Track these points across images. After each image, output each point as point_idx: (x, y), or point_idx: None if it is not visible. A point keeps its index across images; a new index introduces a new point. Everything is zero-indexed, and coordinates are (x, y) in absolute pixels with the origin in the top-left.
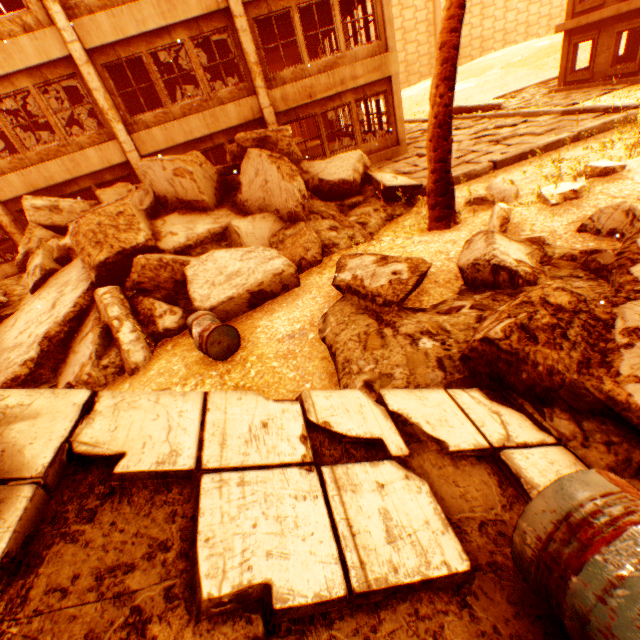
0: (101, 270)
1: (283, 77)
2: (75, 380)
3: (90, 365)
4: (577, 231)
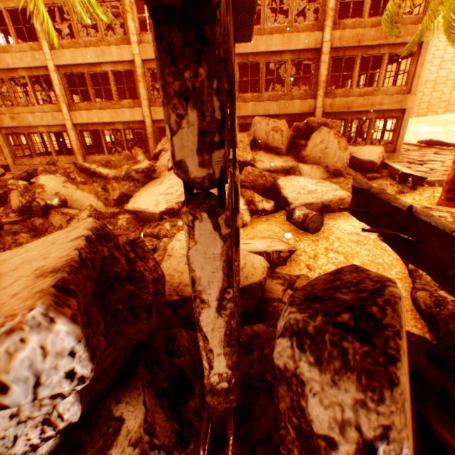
0: None
1: (335, 93)
2: None
3: None
4: None
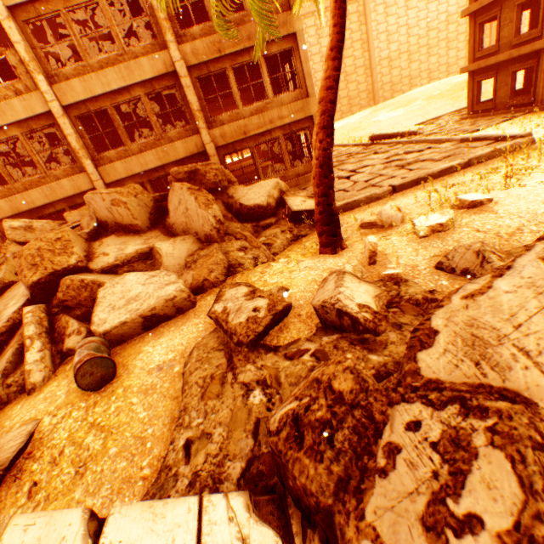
0: (35, 288)
1: (222, 119)
2: None
3: None
4: (435, 267)
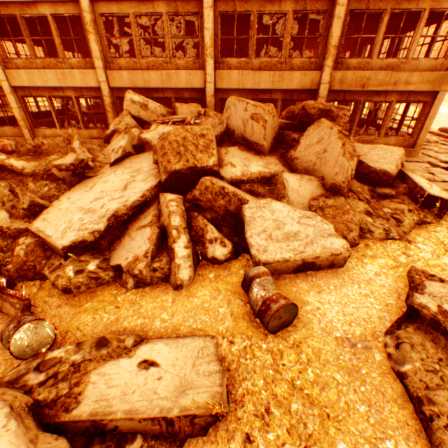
0: (171, 175)
1: (349, 64)
2: (126, 268)
3: (144, 263)
4: None
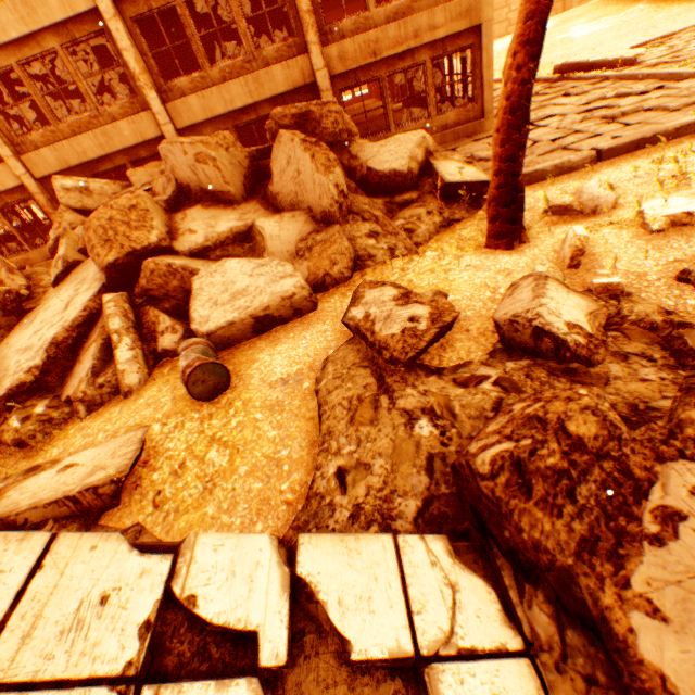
0: (111, 272)
1: (342, 29)
2: (73, 395)
3: (85, 383)
4: (676, 278)
